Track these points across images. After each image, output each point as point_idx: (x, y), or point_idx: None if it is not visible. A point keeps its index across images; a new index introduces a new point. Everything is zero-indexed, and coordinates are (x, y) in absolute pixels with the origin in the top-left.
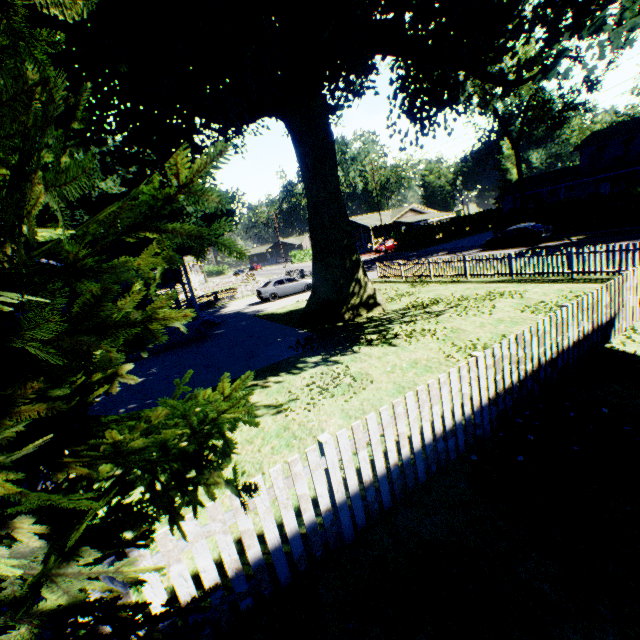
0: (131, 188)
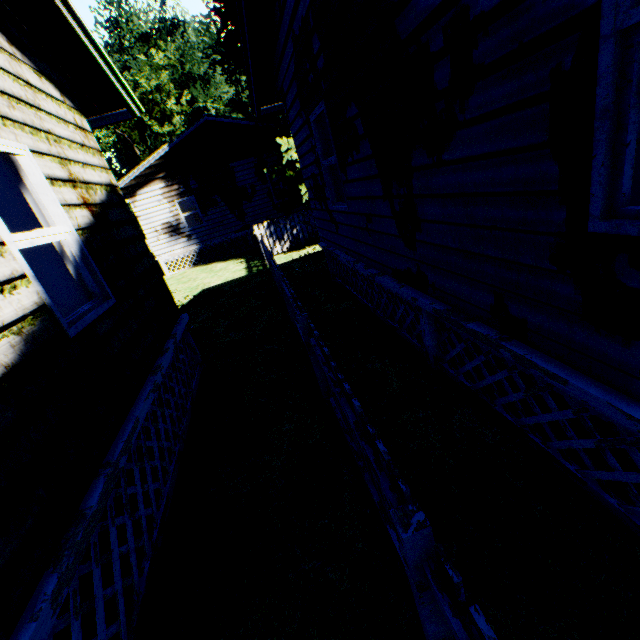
0: None
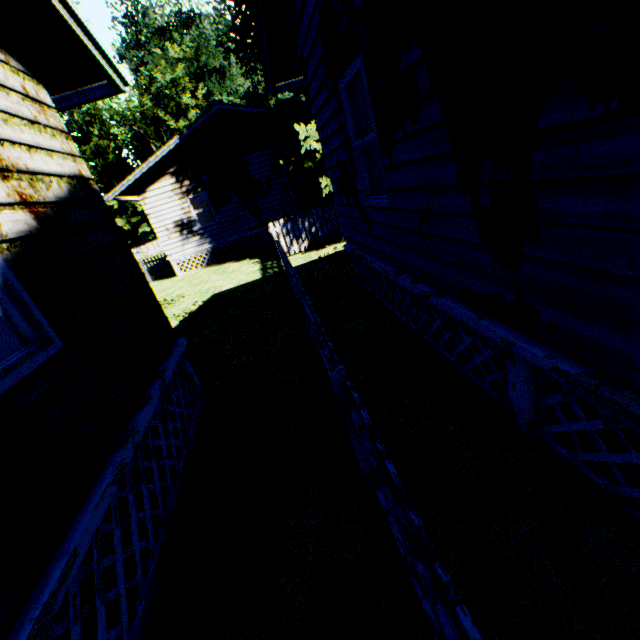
0: (294, 93)
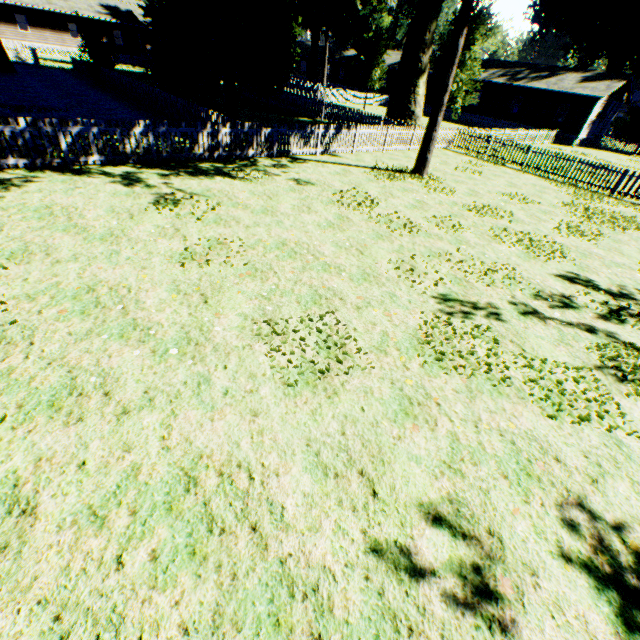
0: None
